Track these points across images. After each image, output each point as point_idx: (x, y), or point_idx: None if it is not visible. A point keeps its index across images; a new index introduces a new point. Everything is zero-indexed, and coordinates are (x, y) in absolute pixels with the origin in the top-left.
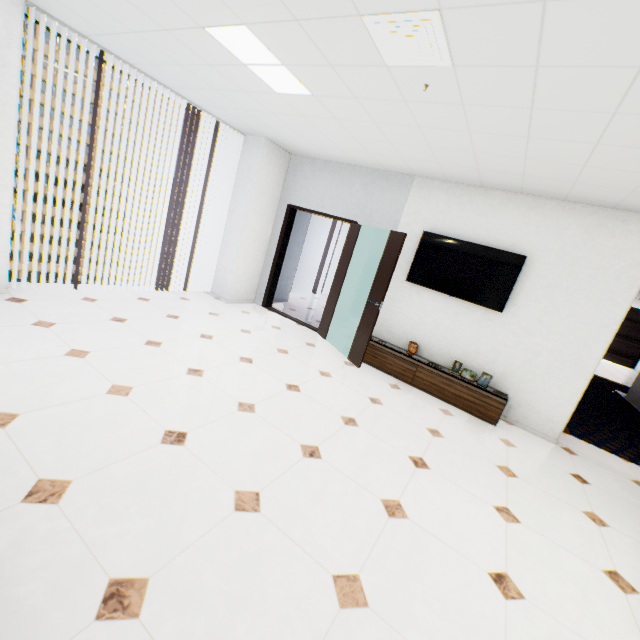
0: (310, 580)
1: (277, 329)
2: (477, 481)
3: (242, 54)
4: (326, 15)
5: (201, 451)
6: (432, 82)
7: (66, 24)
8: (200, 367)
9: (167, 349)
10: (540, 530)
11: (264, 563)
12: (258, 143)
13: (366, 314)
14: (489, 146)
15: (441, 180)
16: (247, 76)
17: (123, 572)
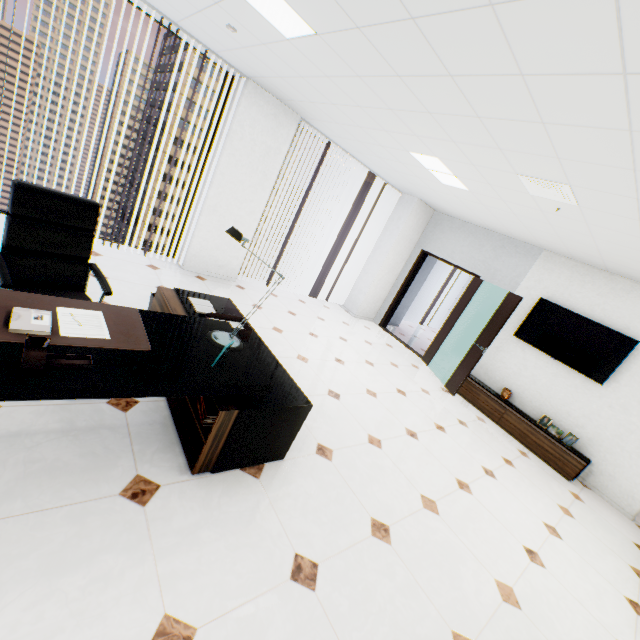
0: (408, 489)
1: (390, 347)
2: (534, 503)
3: (427, 165)
4: (494, 168)
5: (348, 407)
6: (562, 208)
7: (316, 128)
8: (342, 359)
9: (321, 341)
10: (578, 551)
11: (384, 471)
12: (411, 201)
13: (470, 354)
14: (610, 248)
15: (568, 258)
16: (424, 172)
17: (322, 442)
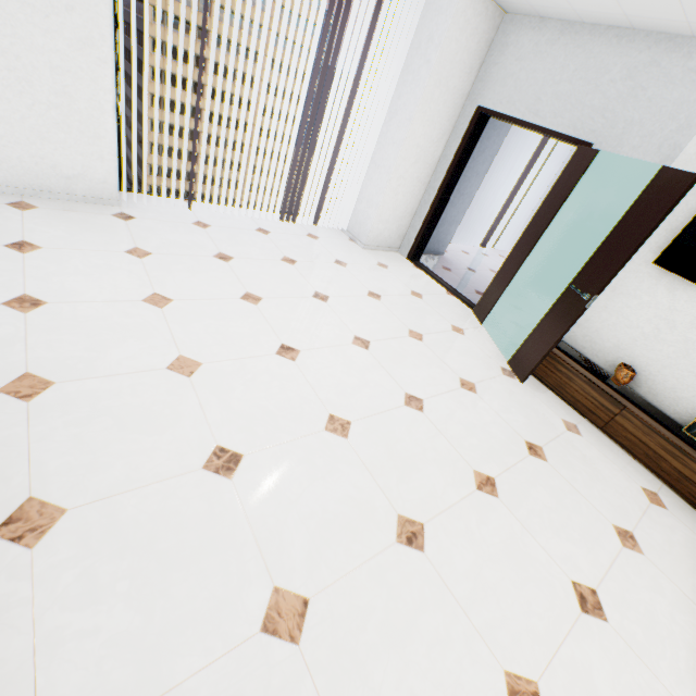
0: None
1: (417, 297)
2: (695, 675)
3: None
4: None
5: (250, 495)
6: None
7: None
8: (297, 345)
9: (265, 309)
10: None
11: None
12: None
13: (559, 307)
14: None
15: None
16: None
17: None
